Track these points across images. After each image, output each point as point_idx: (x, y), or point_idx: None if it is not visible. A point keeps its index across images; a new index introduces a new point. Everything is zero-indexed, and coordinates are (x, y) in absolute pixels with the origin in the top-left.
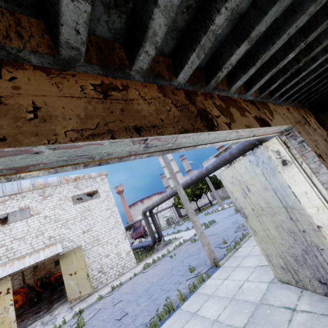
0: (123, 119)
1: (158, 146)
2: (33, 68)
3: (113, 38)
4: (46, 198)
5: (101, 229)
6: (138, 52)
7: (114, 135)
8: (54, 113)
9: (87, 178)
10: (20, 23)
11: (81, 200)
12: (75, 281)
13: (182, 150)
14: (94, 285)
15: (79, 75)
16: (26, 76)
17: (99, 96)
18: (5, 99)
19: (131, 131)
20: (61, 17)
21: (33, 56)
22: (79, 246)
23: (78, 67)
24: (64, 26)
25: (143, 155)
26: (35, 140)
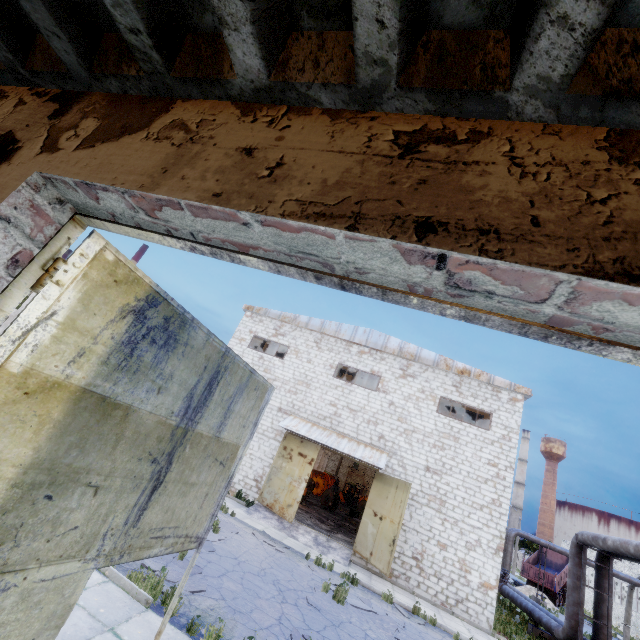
0: (408, 200)
1: (498, 297)
2: (320, 113)
3: (484, 19)
4: (406, 377)
5: (457, 489)
6: (531, 27)
7: (358, 223)
8: (294, 173)
9: (484, 382)
10: (325, 45)
11: (456, 414)
12: (375, 529)
13: (623, 358)
14: (395, 568)
15: (384, 117)
16: (304, 123)
17: (391, 153)
18: (258, 152)
19: (405, 227)
20: (355, 4)
21: (324, 92)
22: (406, 483)
23: (386, 102)
24: (359, 21)
25: (445, 305)
26: (245, 203)
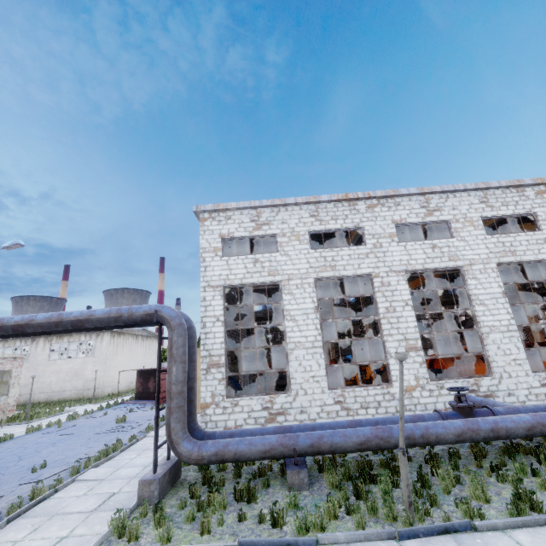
0: None
1: None
2: None
3: None
4: None
5: None
6: None
7: None
8: None
9: None
10: None
11: None
12: None
13: None
14: None
15: None
16: None
17: None
18: None
19: None
20: None
21: None
22: None
23: None
24: None
25: None
26: None
